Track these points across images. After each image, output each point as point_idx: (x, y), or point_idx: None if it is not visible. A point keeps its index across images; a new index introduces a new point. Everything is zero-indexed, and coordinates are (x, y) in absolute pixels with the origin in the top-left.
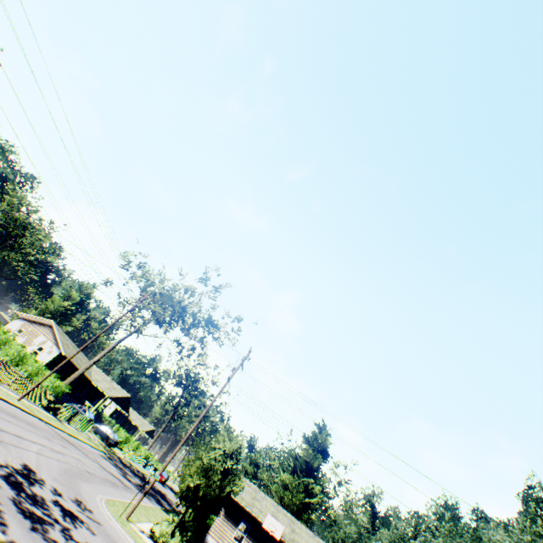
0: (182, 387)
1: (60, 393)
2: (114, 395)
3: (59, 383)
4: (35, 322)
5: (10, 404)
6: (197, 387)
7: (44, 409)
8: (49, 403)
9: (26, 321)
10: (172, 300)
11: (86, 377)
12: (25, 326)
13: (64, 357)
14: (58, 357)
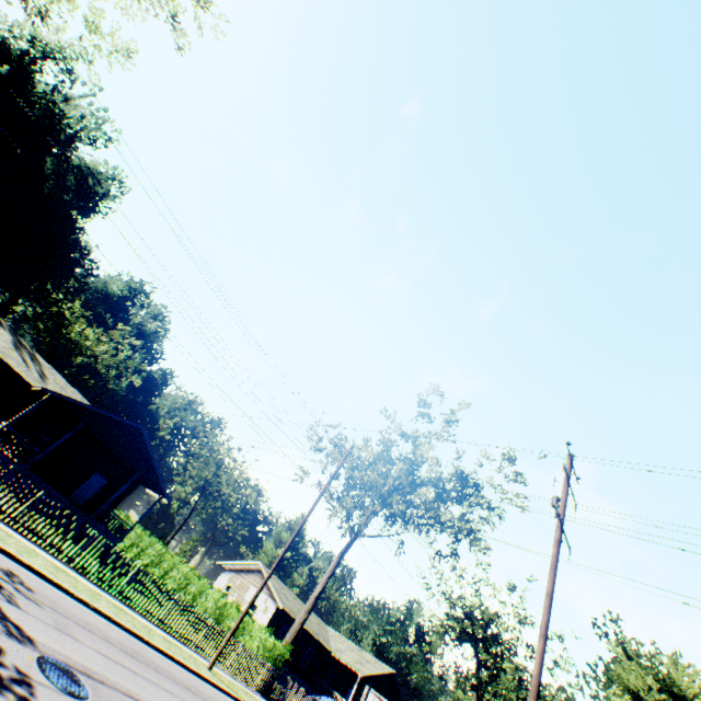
0: (470, 641)
1: (277, 659)
2: (369, 673)
3: (274, 641)
4: (241, 571)
5: (189, 670)
6: (494, 635)
7: (260, 694)
8: (266, 682)
9: (232, 572)
10: (388, 451)
11: (323, 647)
12: (232, 579)
13: (284, 614)
14: (277, 615)
